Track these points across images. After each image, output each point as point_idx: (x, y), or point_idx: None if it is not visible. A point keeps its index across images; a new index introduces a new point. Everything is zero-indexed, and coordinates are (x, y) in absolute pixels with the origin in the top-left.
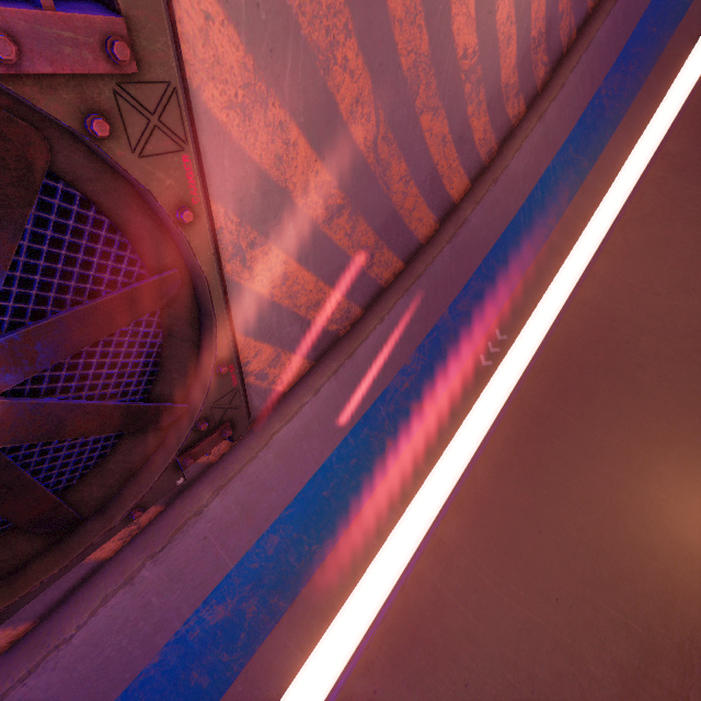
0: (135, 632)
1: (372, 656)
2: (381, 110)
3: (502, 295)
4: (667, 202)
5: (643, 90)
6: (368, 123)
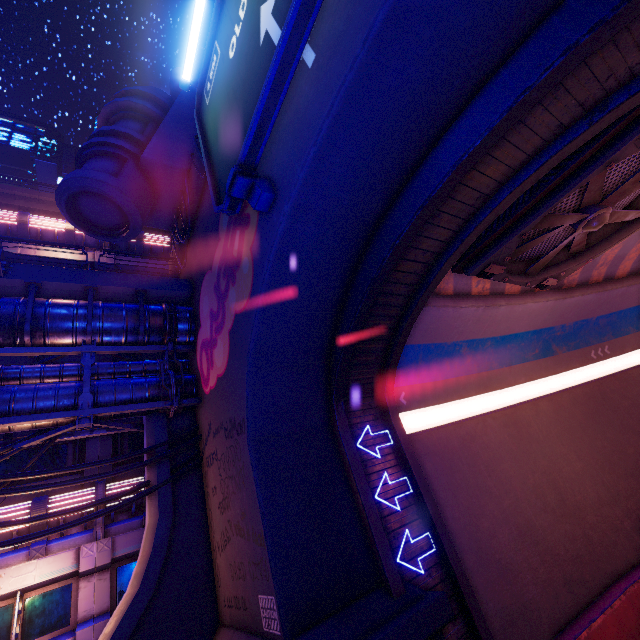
0: (460, 326)
1: (497, 417)
2: None
3: (620, 332)
4: None
5: None
6: None
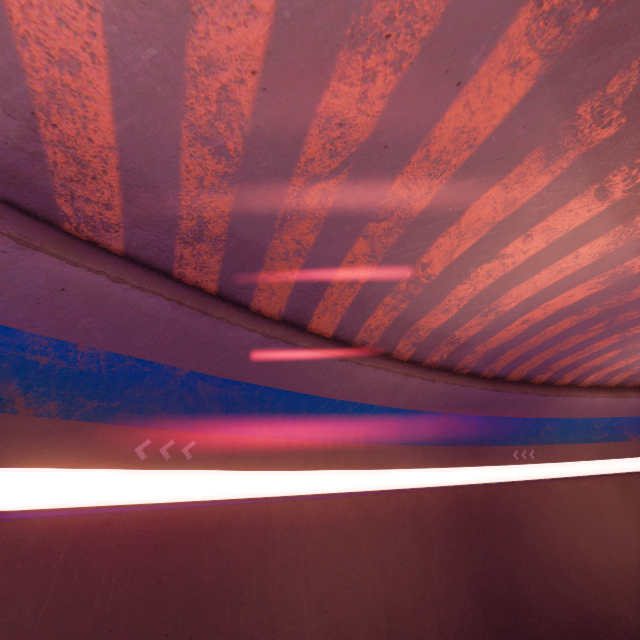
0: None
1: None
2: (348, 172)
3: (240, 426)
4: (389, 525)
5: (453, 448)
6: (330, 157)
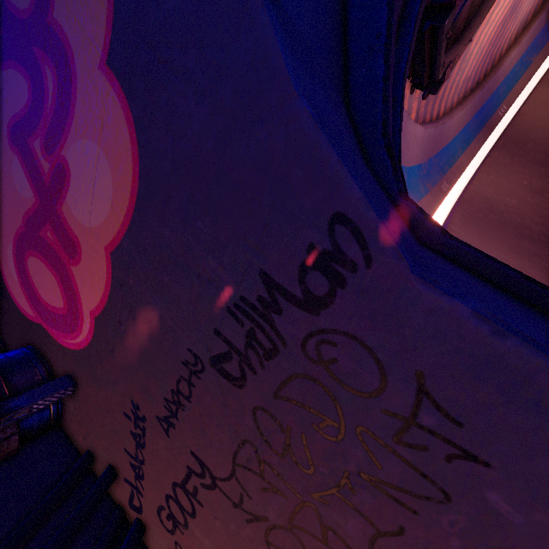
0: None
1: None
2: None
3: (444, 171)
4: (494, 171)
5: (481, 132)
6: None
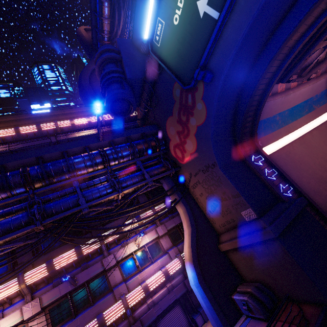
0: (275, 108)
1: (296, 142)
2: None
3: None
4: None
5: None
6: None
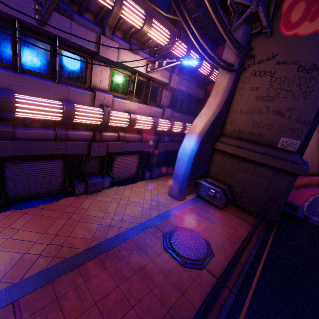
0: None
1: None
2: None
3: None
4: None
5: None
6: None
